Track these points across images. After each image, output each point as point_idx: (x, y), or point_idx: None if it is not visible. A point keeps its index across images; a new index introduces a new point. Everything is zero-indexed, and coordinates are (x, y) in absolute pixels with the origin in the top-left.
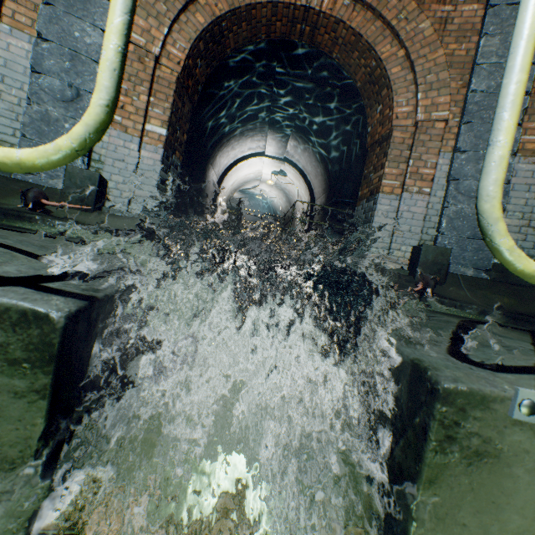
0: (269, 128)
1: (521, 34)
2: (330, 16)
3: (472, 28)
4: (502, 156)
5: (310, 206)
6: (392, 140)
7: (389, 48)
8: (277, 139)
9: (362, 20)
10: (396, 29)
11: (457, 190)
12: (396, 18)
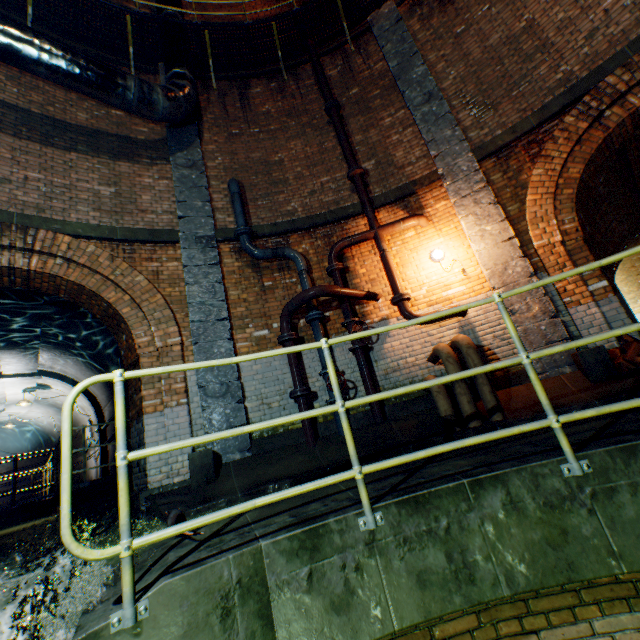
0: (0, 348)
1: (64, 457)
2: (44, 272)
3: (180, 277)
4: (66, 513)
5: (97, 417)
6: (142, 365)
7: (115, 294)
8: (18, 355)
9: (81, 274)
10: (117, 281)
11: (207, 394)
12: (114, 274)
